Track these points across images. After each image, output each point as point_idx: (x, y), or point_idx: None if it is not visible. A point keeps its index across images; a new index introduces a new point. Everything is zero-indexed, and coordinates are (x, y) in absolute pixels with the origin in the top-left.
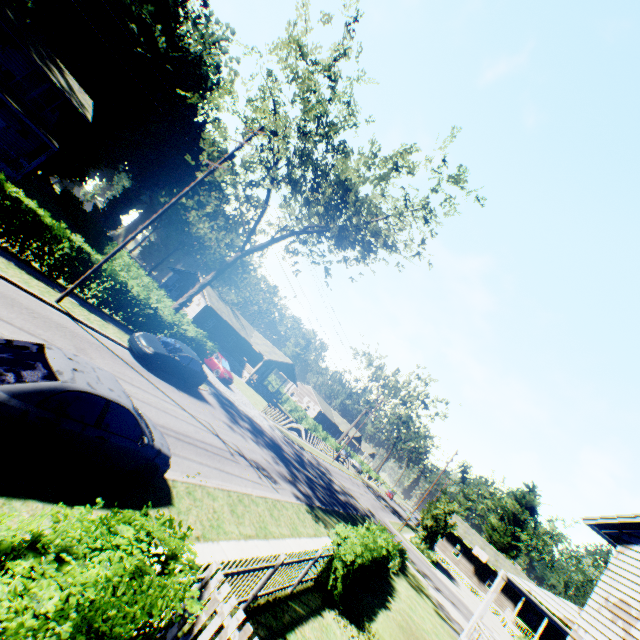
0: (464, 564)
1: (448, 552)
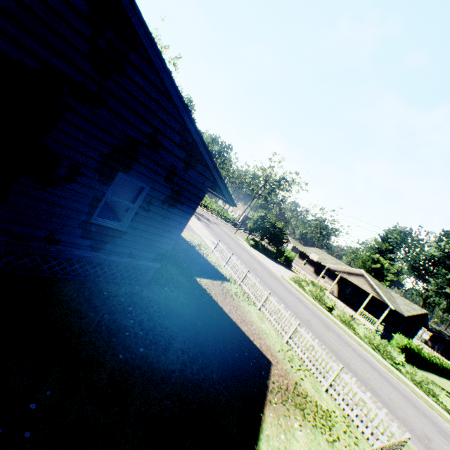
0: (308, 268)
1: (299, 264)
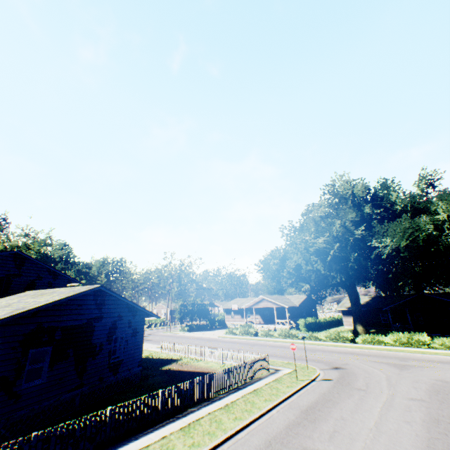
0: (237, 317)
1: (230, 319)
